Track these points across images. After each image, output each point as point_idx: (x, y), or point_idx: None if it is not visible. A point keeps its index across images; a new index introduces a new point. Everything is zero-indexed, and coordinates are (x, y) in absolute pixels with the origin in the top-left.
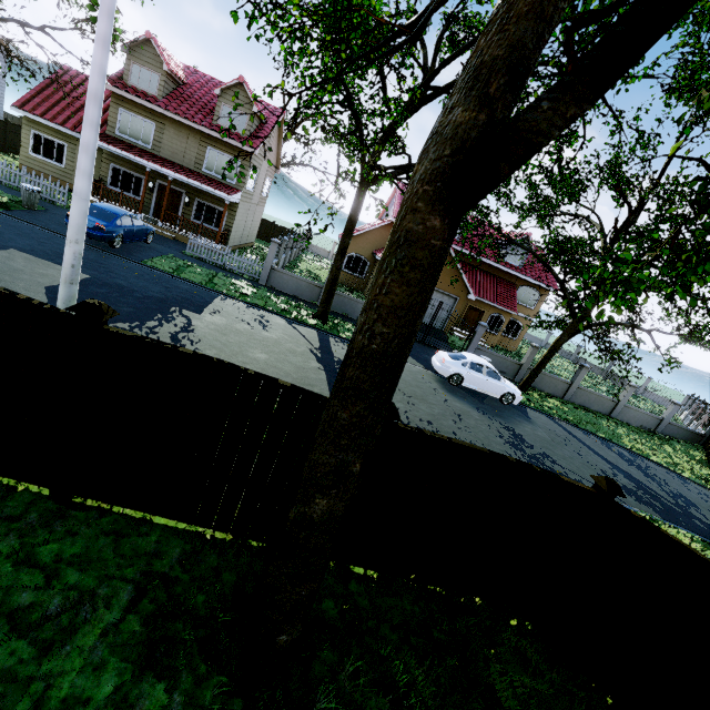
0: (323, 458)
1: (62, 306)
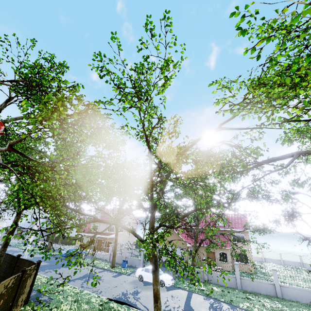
0: None
1: None
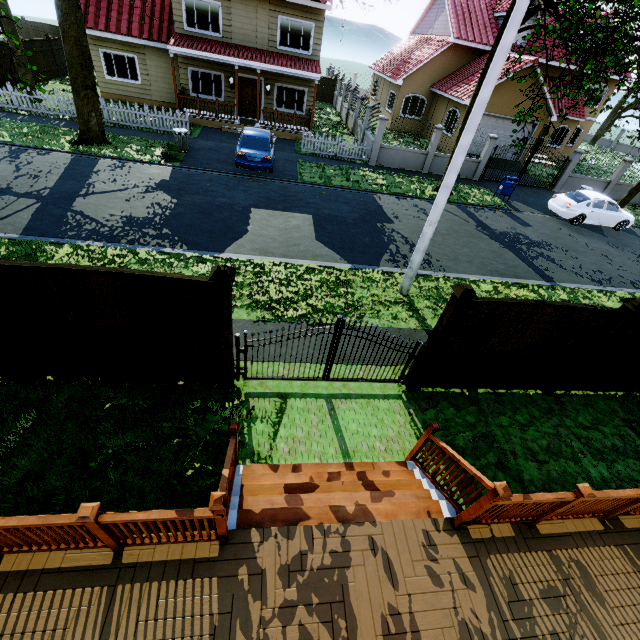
0: None
1: (416, 268)
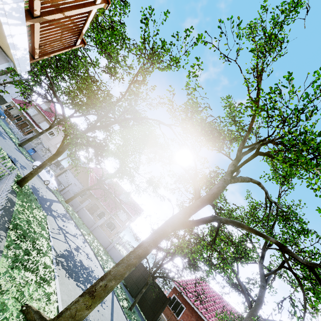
0: None
1: None
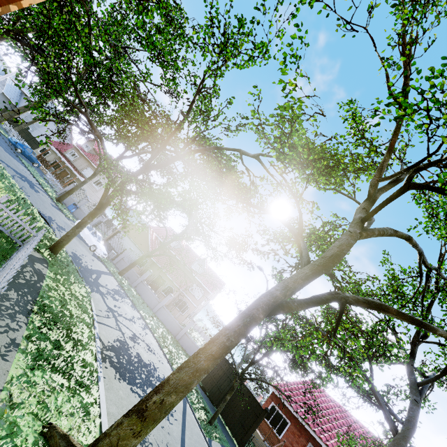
0: None
1: None
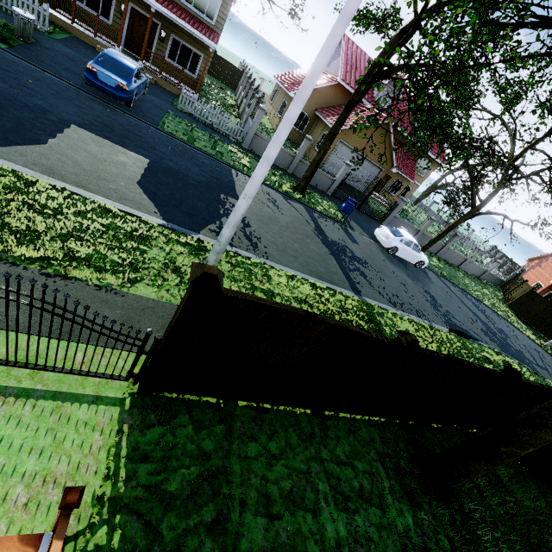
0: (546, 437)
1: (224, 243)
